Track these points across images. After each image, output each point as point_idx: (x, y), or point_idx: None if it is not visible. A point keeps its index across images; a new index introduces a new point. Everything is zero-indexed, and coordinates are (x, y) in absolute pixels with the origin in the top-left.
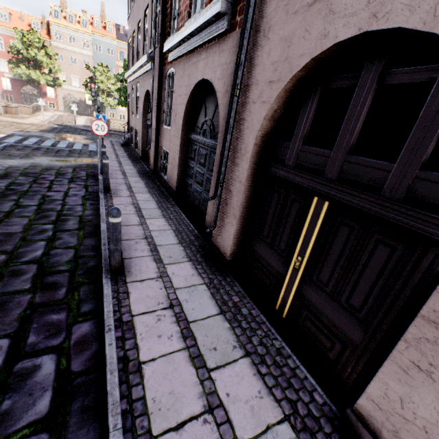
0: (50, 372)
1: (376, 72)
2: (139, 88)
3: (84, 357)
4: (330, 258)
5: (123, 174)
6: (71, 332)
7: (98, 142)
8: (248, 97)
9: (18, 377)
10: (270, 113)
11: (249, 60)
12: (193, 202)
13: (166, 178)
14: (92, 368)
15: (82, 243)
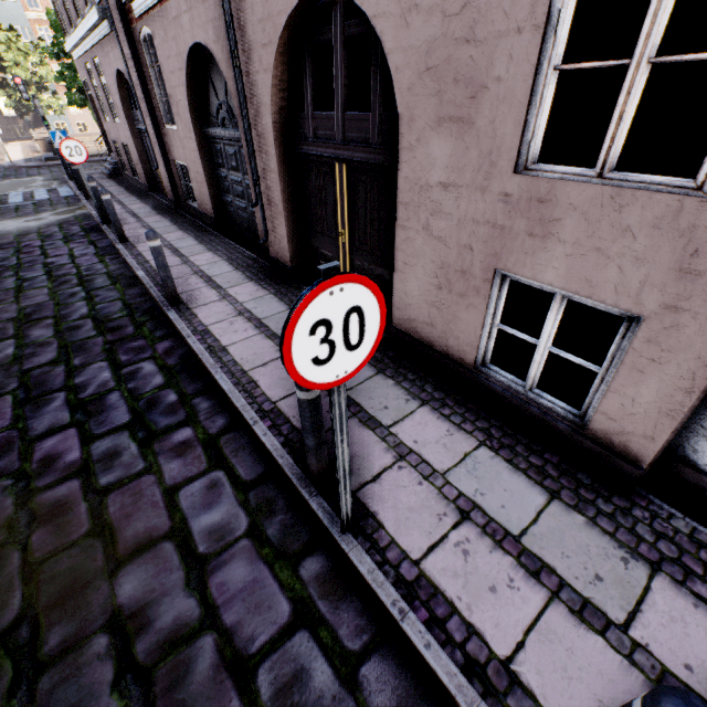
0: (153, 369)
1: (341, 25)
2: (102, 69)
3: (176, 357)
4: (361, 218)
5: (134, 216)
6: (156, 348)
7: (69, 181)
8: (250, 66)
9: (129, 375)
10: (276, 82)
11: (237, 18)
12: (242, 225)
13: (197, 206)
14: (186, 360)
15: (125, 294)
